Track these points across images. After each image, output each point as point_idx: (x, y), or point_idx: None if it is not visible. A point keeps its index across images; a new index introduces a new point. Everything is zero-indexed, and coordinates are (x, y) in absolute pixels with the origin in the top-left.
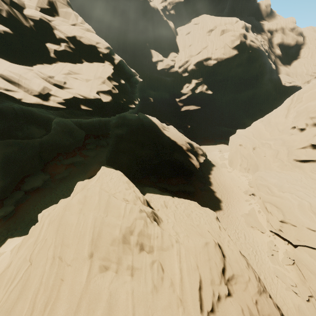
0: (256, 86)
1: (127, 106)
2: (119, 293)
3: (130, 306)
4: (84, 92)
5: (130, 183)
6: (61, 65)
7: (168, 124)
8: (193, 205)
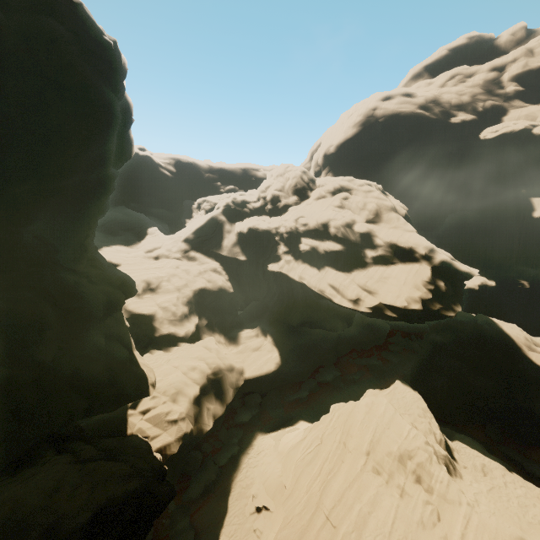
0: None
1: (442, 314)
2: (385, 497)
3: (392, 514)
4: (391, 298)
5: (427, 412)
6: (374, 268)
7: None
8: None
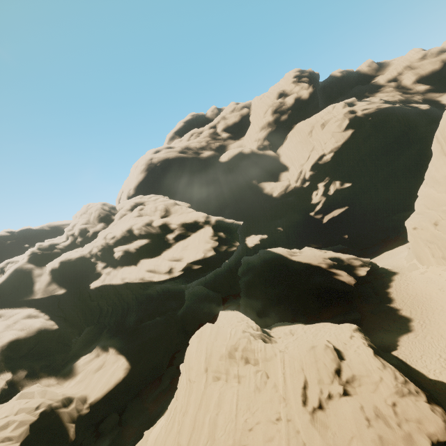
0: (415, 141)
1: (229, 251)
2: (227, 392)
3: (235, 400)
4: (192, 256)
5: (245, 318)
6: (177, 244)
7: (314, 246)
8: (328, 326)
